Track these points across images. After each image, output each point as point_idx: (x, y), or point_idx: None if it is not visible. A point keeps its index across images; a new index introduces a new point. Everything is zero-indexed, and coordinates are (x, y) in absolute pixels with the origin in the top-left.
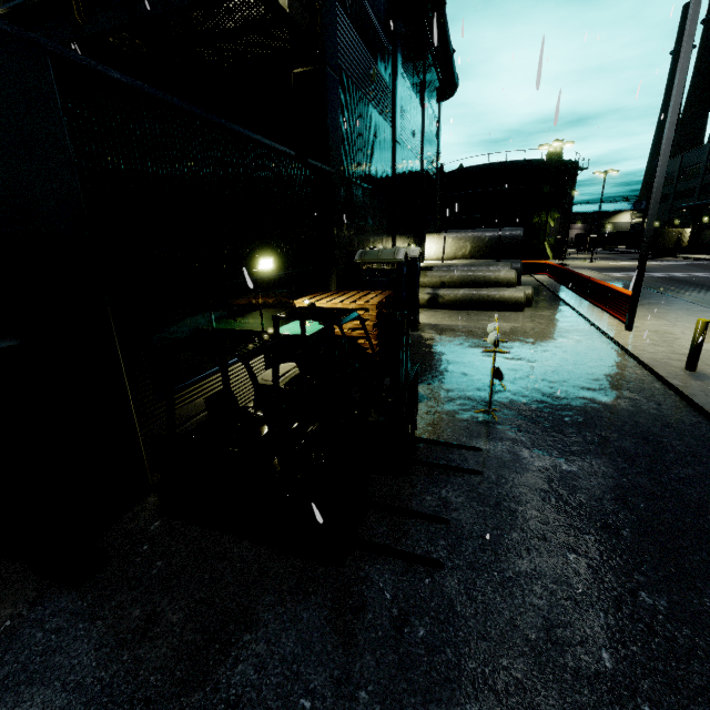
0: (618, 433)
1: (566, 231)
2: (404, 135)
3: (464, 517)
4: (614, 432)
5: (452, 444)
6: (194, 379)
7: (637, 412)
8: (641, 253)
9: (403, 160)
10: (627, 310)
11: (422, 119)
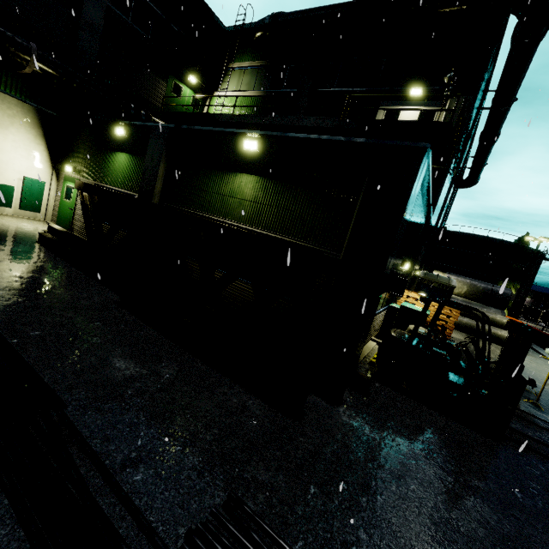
0: None
1: (523, 300)
2: None
3: None
4: None
5: (525, 411)
6: None
7: None
8: None
9: None
10: None
11: (450, 197)
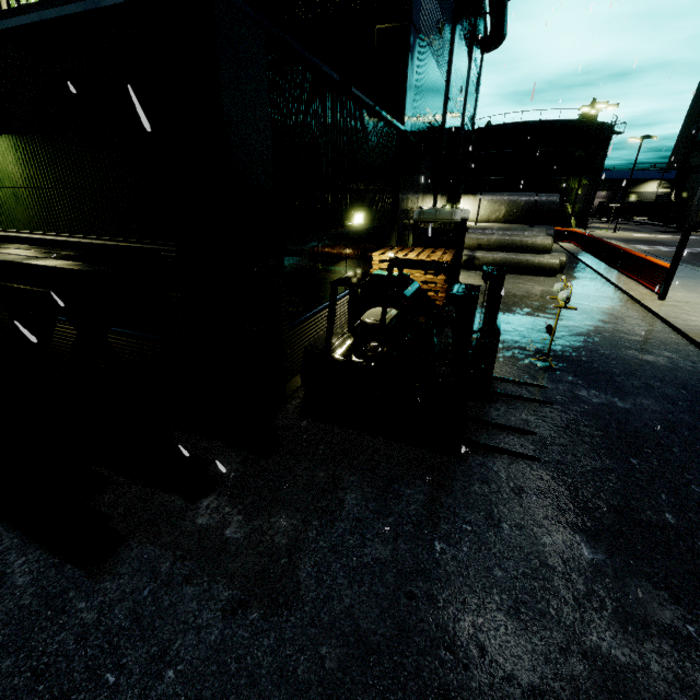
0: (660, 382)
1: (592, 198)
2: (453, 91)
3: (545, 432)
4: (656, 381)
5: (522, 382)
6: (307, 316)
7: (675, 368)
8: (686, 227)
9: (449, 117)
10: (661, 281)
11: (467, 73)
